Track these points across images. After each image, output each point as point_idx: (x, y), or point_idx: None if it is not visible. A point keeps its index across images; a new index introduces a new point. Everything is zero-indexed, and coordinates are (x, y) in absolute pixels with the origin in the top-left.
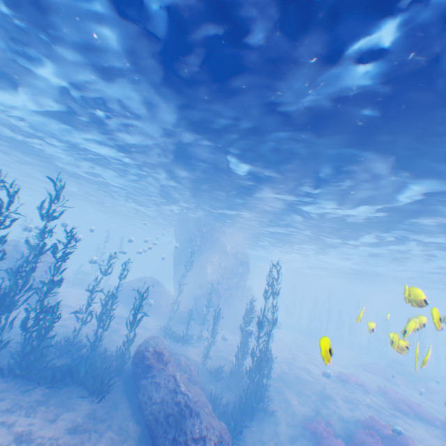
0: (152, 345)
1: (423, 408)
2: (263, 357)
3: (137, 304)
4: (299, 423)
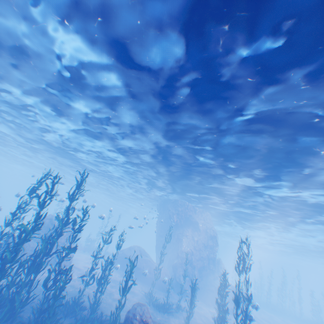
0: (139, 313)
1: None
2: None
3: (128, 271)
4: None
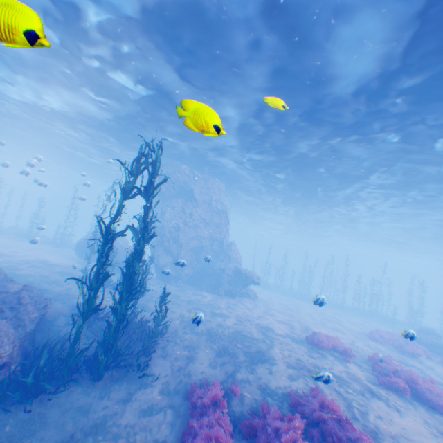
0: None
1: (438, 388)
2: (126, 285)
3: None
4: (184, 390)
